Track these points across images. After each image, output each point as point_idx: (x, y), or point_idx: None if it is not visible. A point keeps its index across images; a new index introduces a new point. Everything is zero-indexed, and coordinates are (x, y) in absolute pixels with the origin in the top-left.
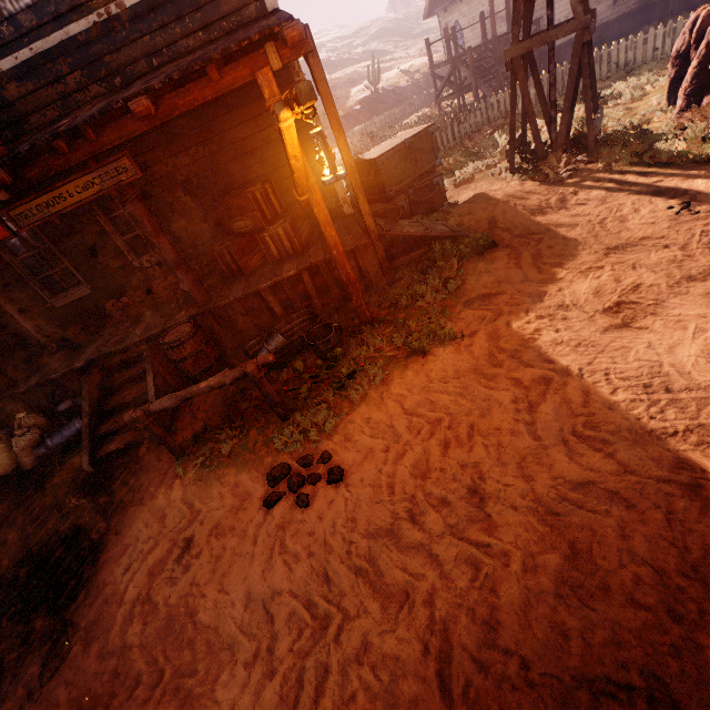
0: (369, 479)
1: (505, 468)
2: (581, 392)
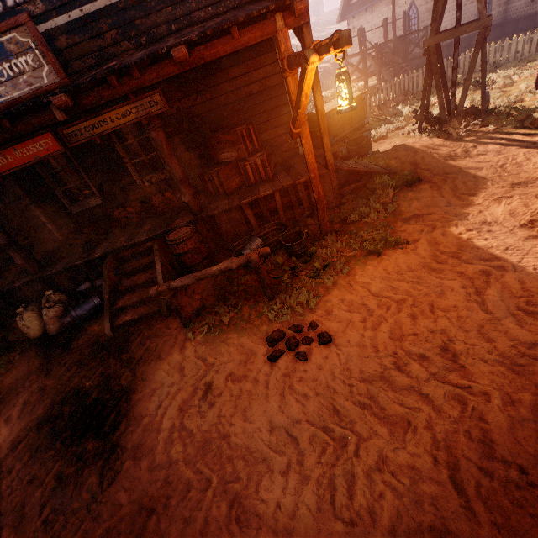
0: (355, 341)
1: (468, 333)
2: (518, 281)
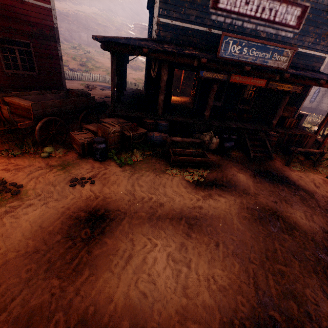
0: None
1: None
2: None
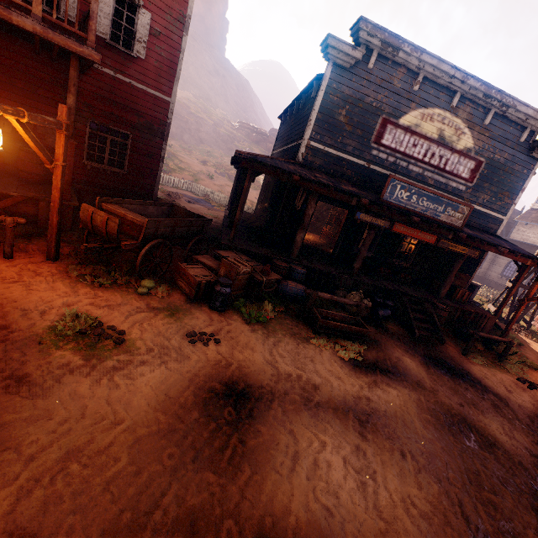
0: None
1: None
2: None
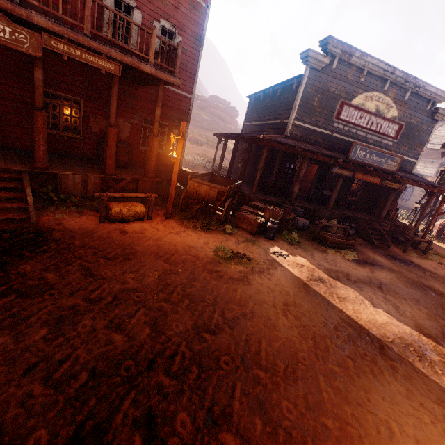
0: None
1: None
2: None
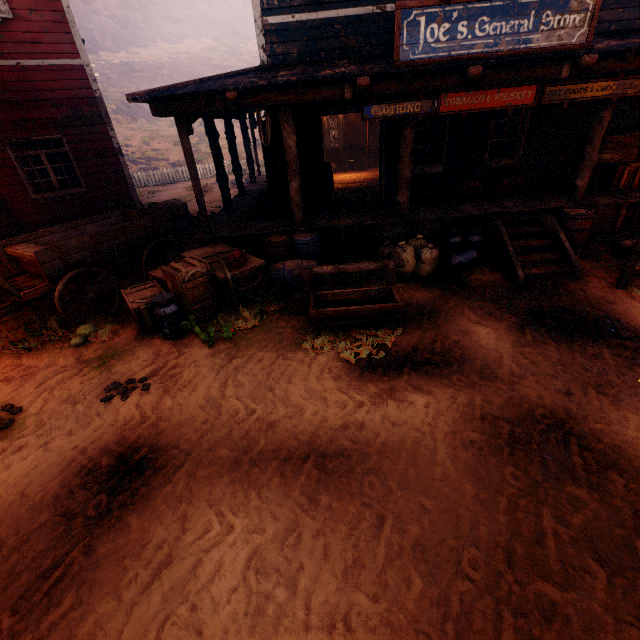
0: None
1: None
2: None
